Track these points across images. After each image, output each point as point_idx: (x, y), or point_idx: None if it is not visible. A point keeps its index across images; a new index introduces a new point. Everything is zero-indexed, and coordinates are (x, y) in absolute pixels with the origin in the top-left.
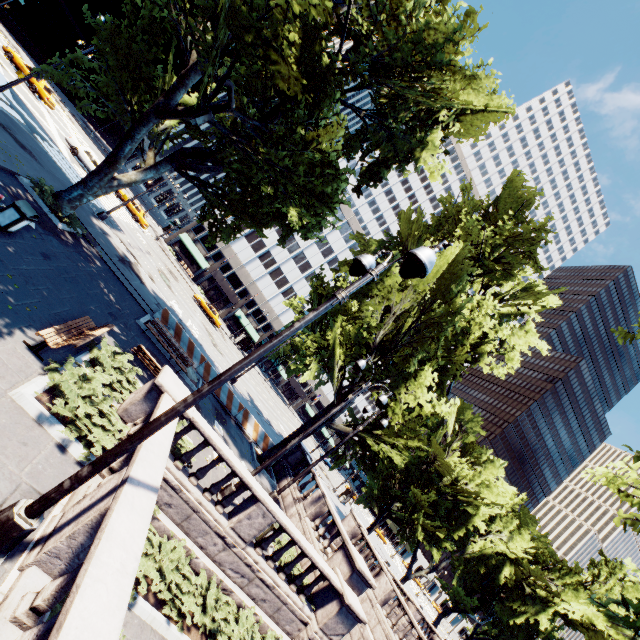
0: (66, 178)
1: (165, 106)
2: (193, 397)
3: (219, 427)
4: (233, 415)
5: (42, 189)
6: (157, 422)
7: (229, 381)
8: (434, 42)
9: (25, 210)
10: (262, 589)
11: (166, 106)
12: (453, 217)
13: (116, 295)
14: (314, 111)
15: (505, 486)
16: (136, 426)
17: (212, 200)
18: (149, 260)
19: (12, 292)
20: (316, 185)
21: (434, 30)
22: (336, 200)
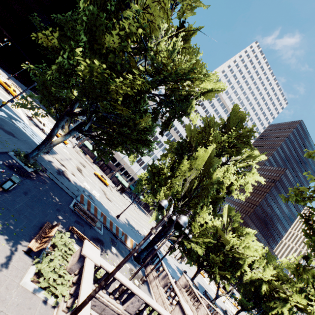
0: (28, 137)
1: (70, 111)
2: (98, 288)
3: (113, 249)
4: (120, 238)
5: (19, 154)
6: (85, 303)
7: (116, 217)
8: (184, 72)
9: (15, 180)
10: None
11: (71, 111)
12: (208, 131)
13: (58, 196)
14: (137, 106)
15: (257, 243)
16: (75, 277)
17: (97, 142)
18: (71, 163)
19: (14, 224)
20: (142, 138)
21: (183, 69)
22: (152, 142)
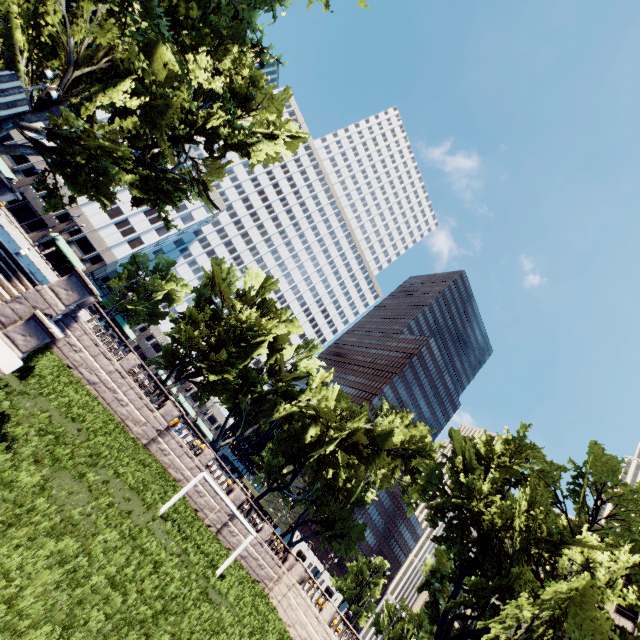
0: None
1: None
2: None
3: None
4: None
5: None
6: None
7: None
8: None
9: None
10: None
11: None
12: None
13: None
14: None
15: (316, 363)
16: None
17: None
18: None
19: None
20: None
21: None
22: None
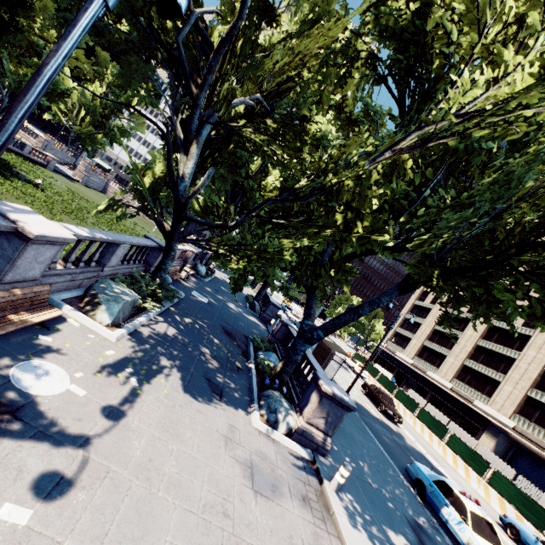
0: None
1: None
2: None
3: None
4: None
5: None
6: None
7: None
8: None
9: None
10: (23, 135)
11: None
12: (82, 68)
13: None
14: None
15: None
16: None
17: None
18: None
19: None
20: None
21: None
22: None
